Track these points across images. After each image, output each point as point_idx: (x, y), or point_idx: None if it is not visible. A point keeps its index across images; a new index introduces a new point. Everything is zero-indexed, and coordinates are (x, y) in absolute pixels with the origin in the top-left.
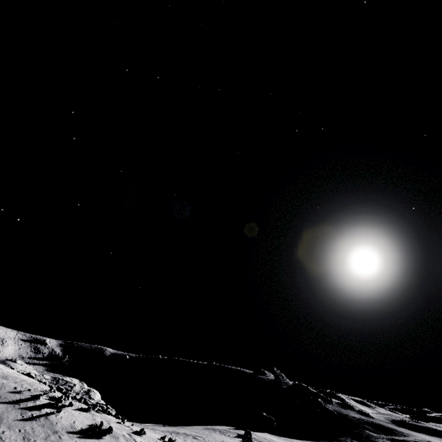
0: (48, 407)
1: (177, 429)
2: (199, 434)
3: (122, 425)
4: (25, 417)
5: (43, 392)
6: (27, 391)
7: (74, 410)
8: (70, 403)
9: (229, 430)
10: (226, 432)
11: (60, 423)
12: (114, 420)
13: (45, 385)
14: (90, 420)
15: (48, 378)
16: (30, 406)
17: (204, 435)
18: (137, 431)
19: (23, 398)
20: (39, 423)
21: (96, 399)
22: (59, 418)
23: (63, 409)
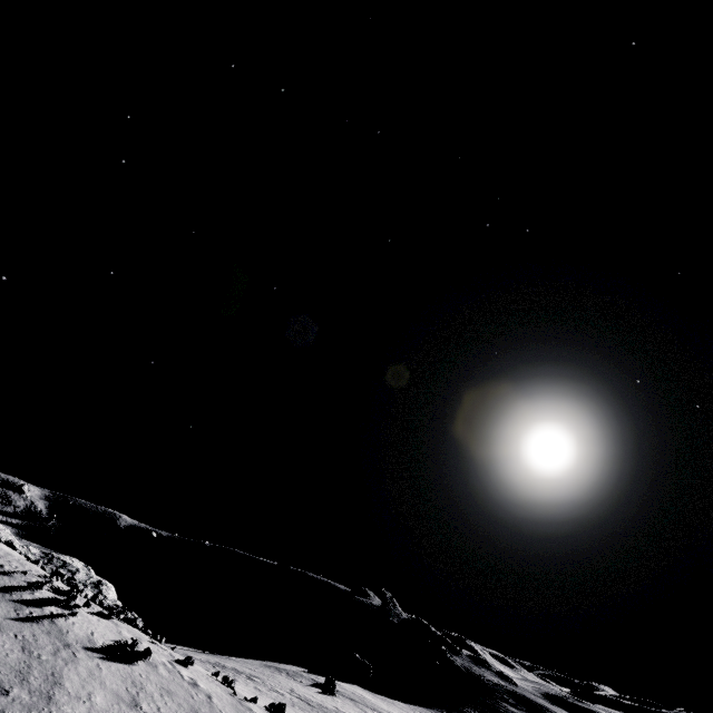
0: (53, 605)
1: (222, 660)
2: (257, 674)
3: (158, 647)
4: (21, 615)
5: (41, 578)
6: (20, 574)
7: (90, 614)
8: (86, 603)
9: (302, 673)
10: (297, 676)
11: (72, 632)
12: (145, 637)
13: (37, 565)
14: (114, 633)
15: (36, 553)
16: (26, 599)
17: (264, 676)
18: (182, 660)
19: (15, 584)
20: (43, 628)
21: (110, 598)
22: (70, 623)
23: (74, 611)
